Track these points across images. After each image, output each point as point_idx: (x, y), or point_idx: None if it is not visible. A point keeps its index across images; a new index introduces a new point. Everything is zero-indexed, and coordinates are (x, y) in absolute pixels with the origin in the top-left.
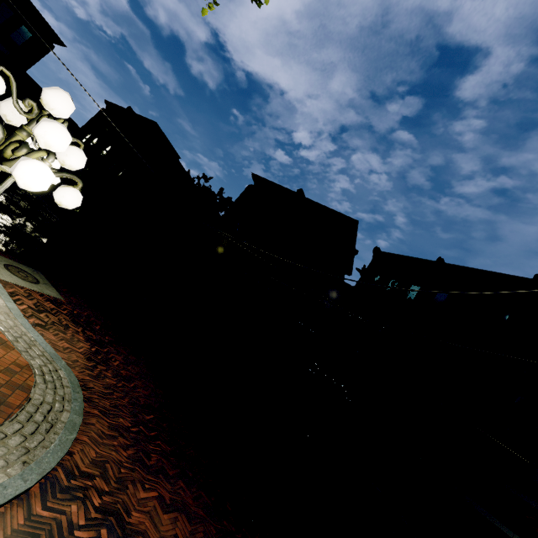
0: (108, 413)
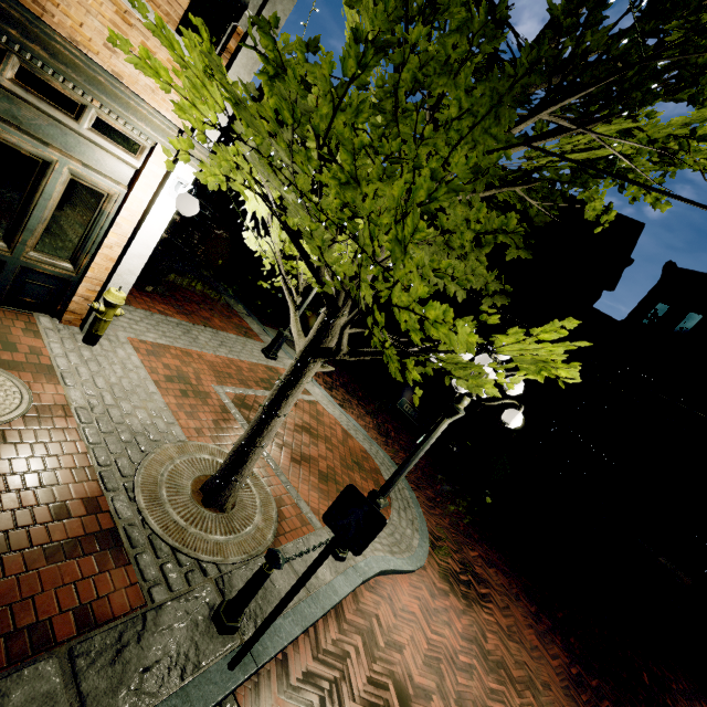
0: (418, 486)
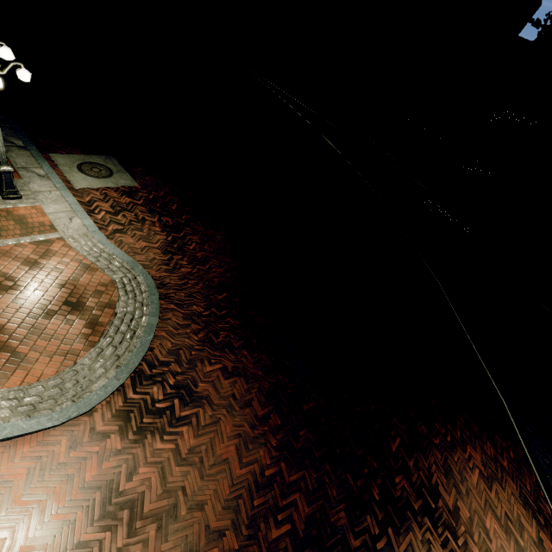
0: (183, 304)
